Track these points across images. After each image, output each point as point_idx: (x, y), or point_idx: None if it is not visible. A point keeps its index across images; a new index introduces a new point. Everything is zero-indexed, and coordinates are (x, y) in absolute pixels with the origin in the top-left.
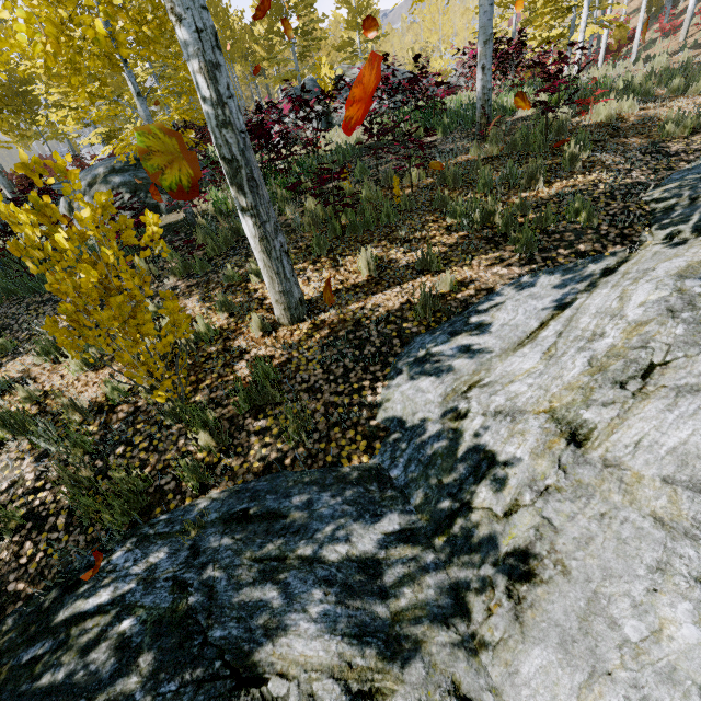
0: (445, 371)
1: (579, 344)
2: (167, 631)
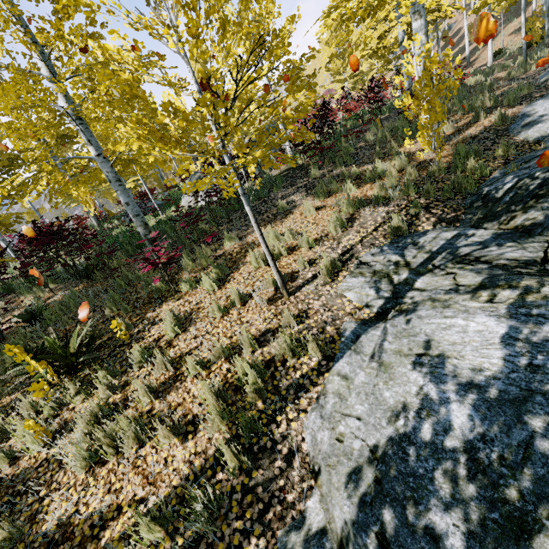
0: (542, 121)
1: None
2: None
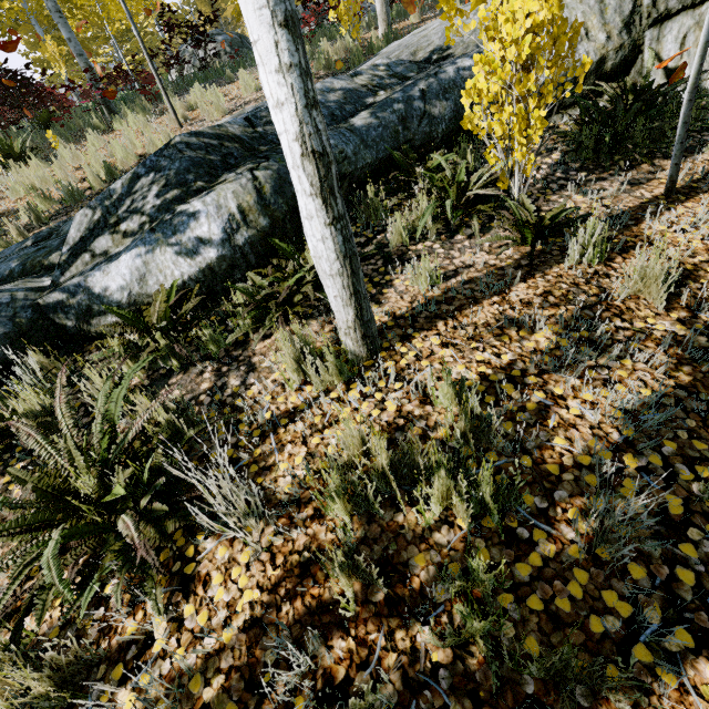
0: None
1: None
2: None
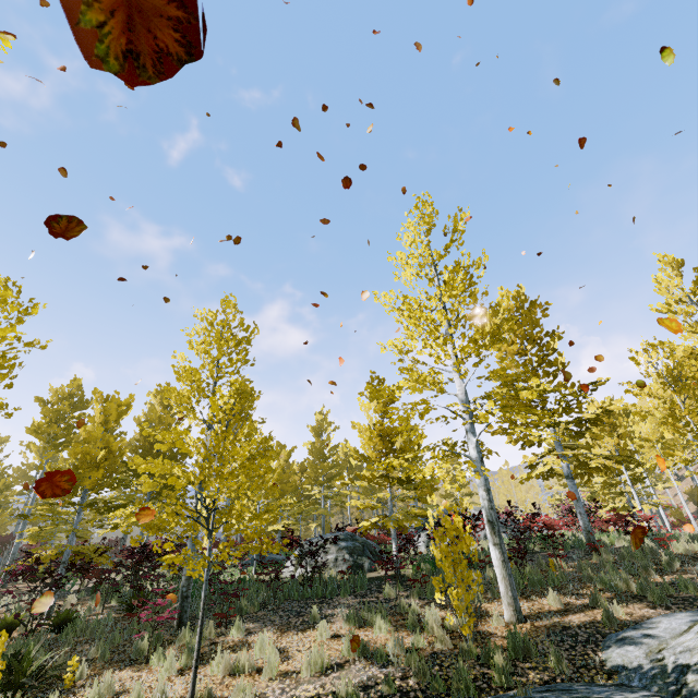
0: (639, 643)
1: None
2: None
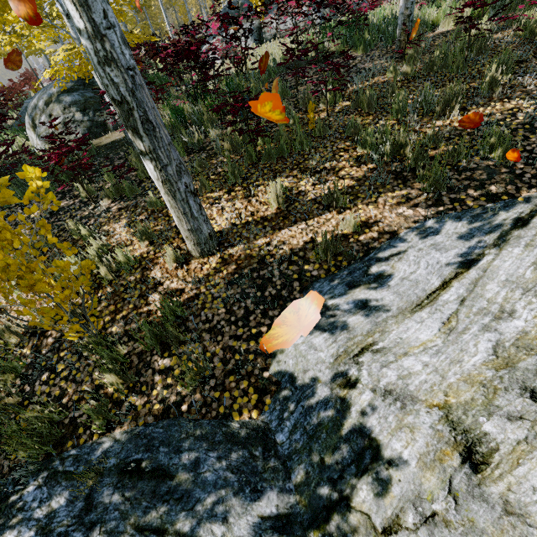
0: (339, 329)
1: (484, 320)
2: None
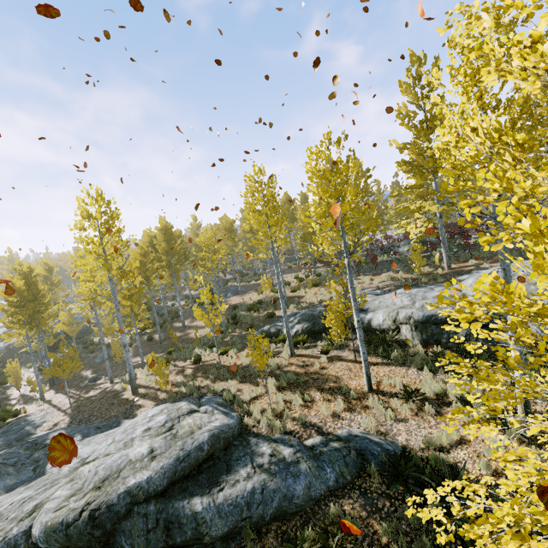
0: (471, 274)
1: None
2: (415, 286)
